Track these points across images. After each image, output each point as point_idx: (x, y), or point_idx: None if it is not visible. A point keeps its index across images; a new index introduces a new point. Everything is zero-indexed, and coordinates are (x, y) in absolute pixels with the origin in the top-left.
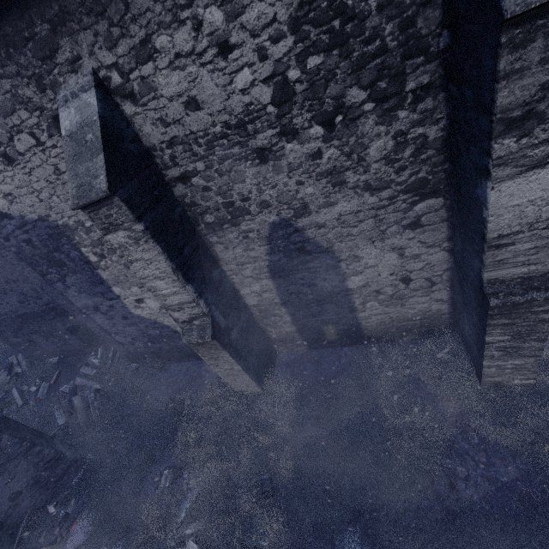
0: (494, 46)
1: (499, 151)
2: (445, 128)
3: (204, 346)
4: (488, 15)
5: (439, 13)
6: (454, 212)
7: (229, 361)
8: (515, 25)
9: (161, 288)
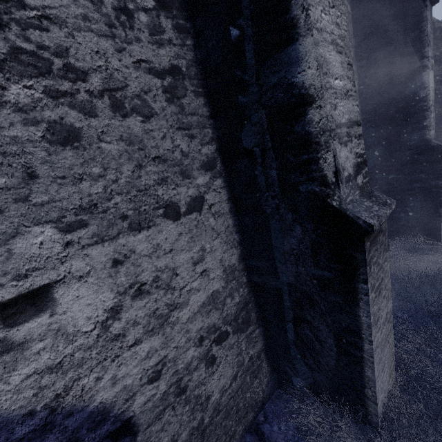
0: (418, 10)
1: (428, 53)
2: (357, 85)
3: (377, 245)
4: (411, 1)
5: (352, 29)
6: (366, 136)
7: (387, 287)
8: (427, 1)
9: (335, 72)
